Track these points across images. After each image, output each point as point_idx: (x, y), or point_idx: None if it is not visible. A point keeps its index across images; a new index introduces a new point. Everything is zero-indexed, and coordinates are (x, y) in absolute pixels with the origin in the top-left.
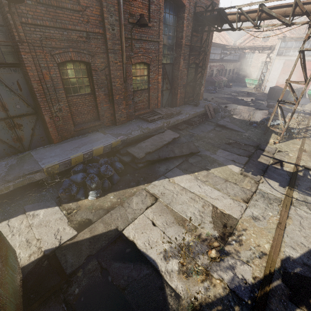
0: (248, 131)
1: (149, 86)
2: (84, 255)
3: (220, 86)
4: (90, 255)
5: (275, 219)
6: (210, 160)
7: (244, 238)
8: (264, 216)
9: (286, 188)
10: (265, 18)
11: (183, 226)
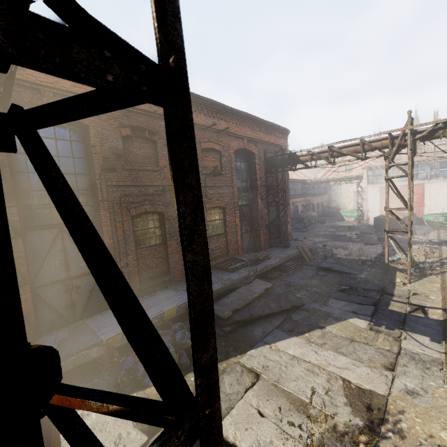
0: (363, 272)
1: (226, 229)
2: None
3: (311, 222)
4: None
5: (443, 391)
6: (322, 314)
7: (404, 426)
8: (424, 388)
9: (442, 343)
10: (337, 156)
11: (306, 414)
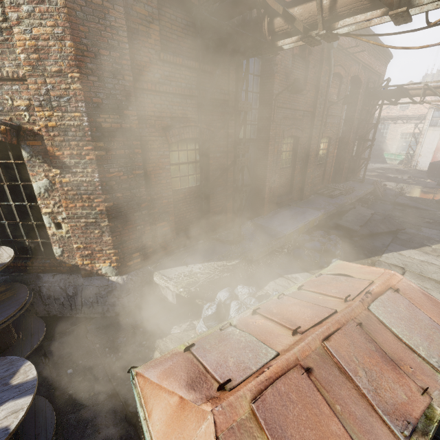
0: None
1: (327, 160)
2: None
3: None
4: None
5: None
6: (422, 237)
7: None
8: None
9: None
10: None
11: None
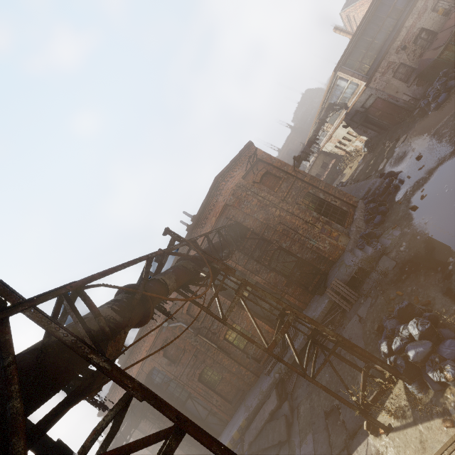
0: None
1: (250, 333)
2: None
3: None
4: None
5: None
6: None
7: None
8: None
9: None
10: None
11: None
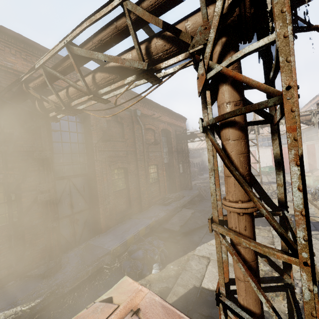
0: None
1: (159, 179)
2: (184, 312)
3: (195, 175)
4: (189, 311)
5: None
6: None
7: None
8: None
9: None
10: None
11: None
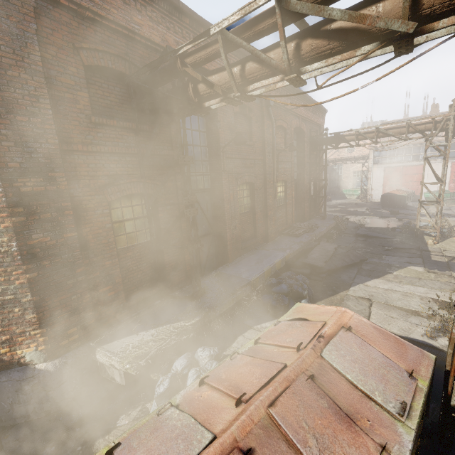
0: (397, 237)
1: (287, 201)
2: None
3: None
4: None
5: None
6: (384, 265)
7: None
8: None
9: None
10: (382, 137)
11: (419, 315)
